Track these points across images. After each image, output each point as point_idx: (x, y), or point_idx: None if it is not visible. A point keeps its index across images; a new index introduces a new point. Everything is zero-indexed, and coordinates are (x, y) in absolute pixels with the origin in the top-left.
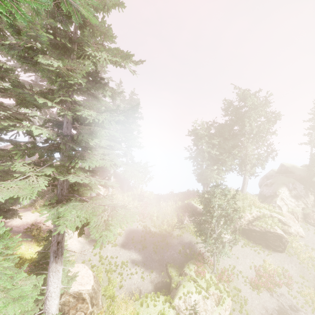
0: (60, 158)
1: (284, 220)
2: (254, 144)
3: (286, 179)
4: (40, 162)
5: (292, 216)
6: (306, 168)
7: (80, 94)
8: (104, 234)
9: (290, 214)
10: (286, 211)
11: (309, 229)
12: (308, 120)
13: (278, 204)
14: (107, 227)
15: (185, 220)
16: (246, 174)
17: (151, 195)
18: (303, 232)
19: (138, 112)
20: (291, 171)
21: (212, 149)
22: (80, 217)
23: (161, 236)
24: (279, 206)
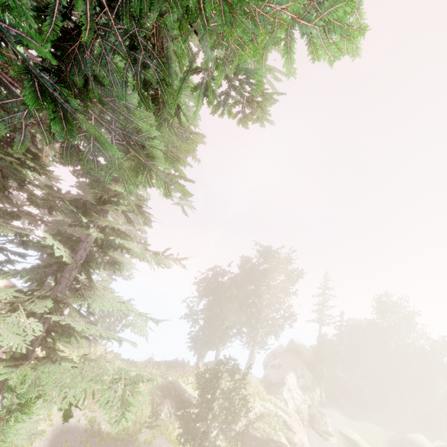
0: (55, 287)
1: (290, 422)
2: (268, 308)
3: (295, 362)
4: (27, 287)
5: (298, 416)
6: (316, 350)
7: (79, 187)
8: (123, 416)
9: (296, 413)
10: (292, 408)
11: (315, 439)
12: (320, 293)
13: (284, 397)
14: (126, 407)
15: (162, 412)
16: (255, 347)
17: (117, 359)
18: (308, 442)
19: (143, 230)
20: (300, 350)
21: (222, 303)
22: (77, 388)
23: (117, 441)
24: (285, 400)
